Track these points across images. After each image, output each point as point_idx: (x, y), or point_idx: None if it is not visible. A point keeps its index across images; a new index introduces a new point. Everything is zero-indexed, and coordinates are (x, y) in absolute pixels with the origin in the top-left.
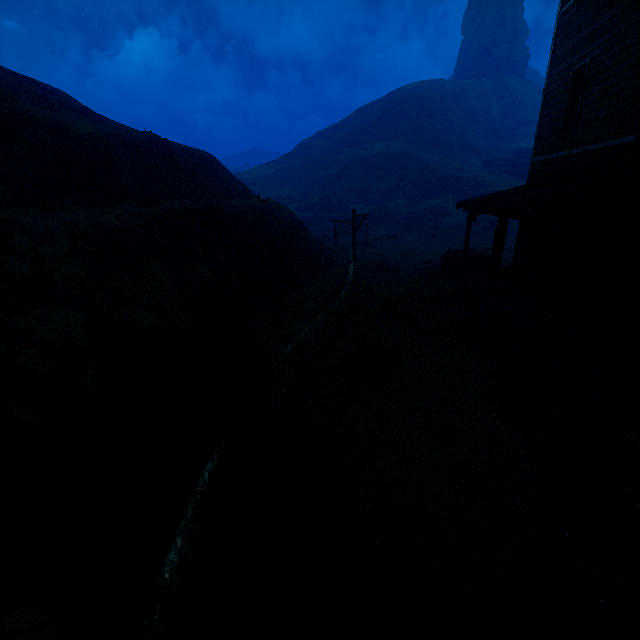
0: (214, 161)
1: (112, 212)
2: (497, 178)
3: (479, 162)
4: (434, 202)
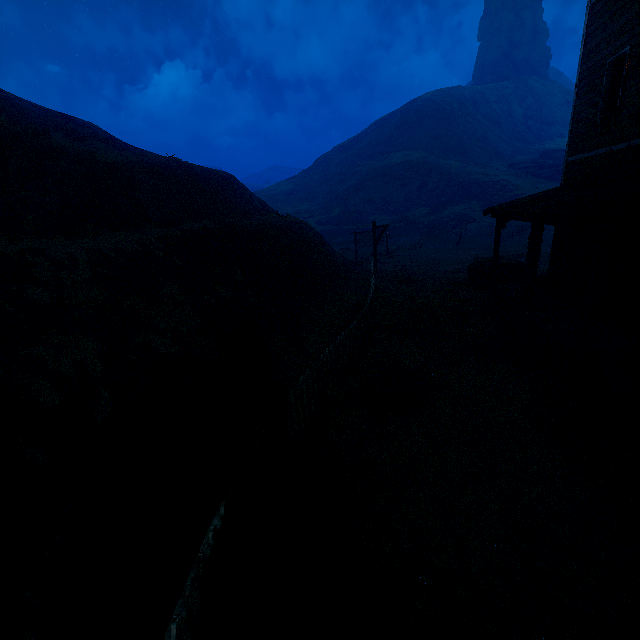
0: (233, 180)
1: (132, 236)
2: (523, 181)
3: (503, 166)
4: (457, 209)
